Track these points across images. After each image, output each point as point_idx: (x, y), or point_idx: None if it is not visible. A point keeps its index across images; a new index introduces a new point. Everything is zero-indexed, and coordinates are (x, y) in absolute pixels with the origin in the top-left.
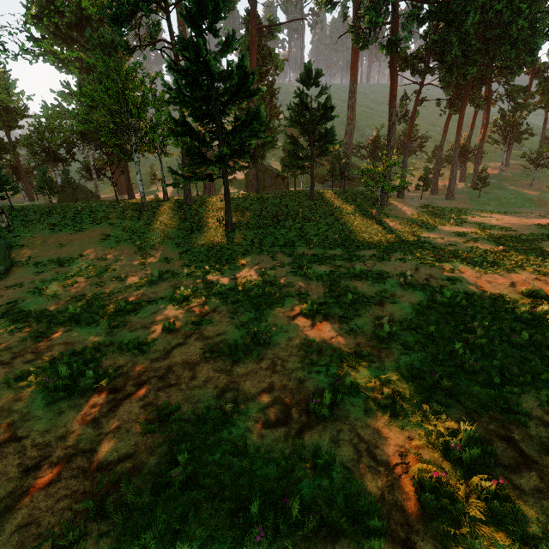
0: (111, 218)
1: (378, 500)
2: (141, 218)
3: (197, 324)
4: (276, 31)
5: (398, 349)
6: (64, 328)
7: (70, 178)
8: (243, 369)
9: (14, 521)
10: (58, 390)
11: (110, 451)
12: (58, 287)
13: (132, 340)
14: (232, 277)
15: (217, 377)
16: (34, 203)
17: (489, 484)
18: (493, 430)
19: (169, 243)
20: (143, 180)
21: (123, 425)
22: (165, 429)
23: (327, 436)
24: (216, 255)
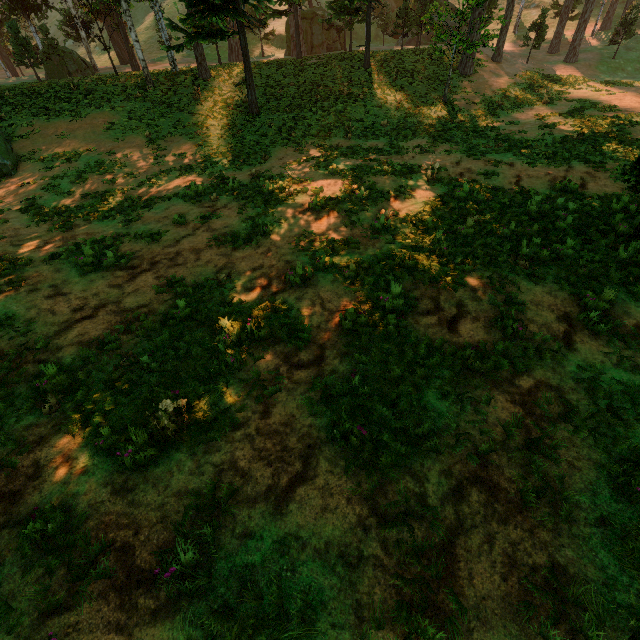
0: (111, 99)
1: (314, 327)
2: (146, 99)
3: (206, 218)
4: None
5: (387, 239)
6: (84, 221)
7: (52, 39)
8: (241, 254)
9: (73, 333)
10: (87, 266)
11: (132, 302)
12: (71, 184)
13: (146, 232)
14: (250, 173)
15: (218, 259)
16: (19, 80)
17: (392, 318)
18: (427, 293)
19: (183, 133)
20: (150, 39)
21: (140, 289)
22: (172, 291)
23: (294, 296)
24: (236, 147)
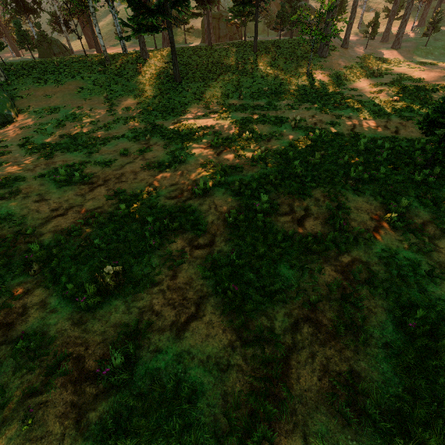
0: (81, 72)
1: (209, 223)
2: (105, 72)
3: (142, 152)
4: None
5: (261, 166)
6: (61, 153)
7: (43, 32)
8: (164, 175)
9: (51, 225)
10: (62, 182)
11: (90, 206)
12: (53, 129)
13: (102, 160)
14: (173, 122)
15: (148, 178)
16: (21, 59)
17: (261, 216)
18: (286, 201)
19: (129, 95)
20: (110, 31)
21: (96, 197)
22: (117, 198)
23: (198, 202)
24: (164, 105)
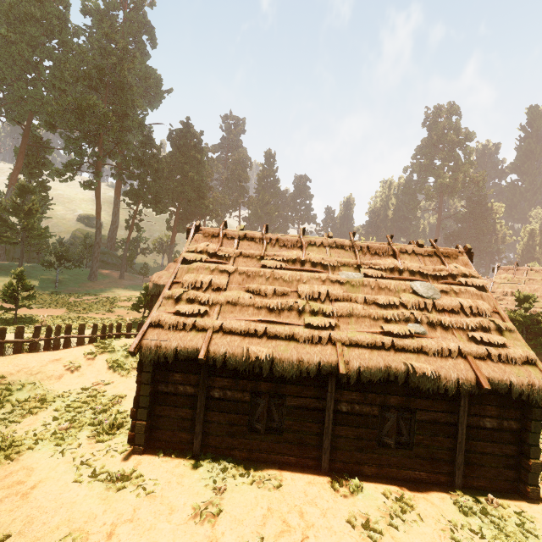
0: None
1: None
2: None
3: None
4: (51, 150)
5: None
6: None
7: None
8: None
9: None
10: None
11: None
12: None
13: None
14: None
15: None
16: None
17: None
18: None
19: None
20: None
21: None
22: None
23: None
24: None
